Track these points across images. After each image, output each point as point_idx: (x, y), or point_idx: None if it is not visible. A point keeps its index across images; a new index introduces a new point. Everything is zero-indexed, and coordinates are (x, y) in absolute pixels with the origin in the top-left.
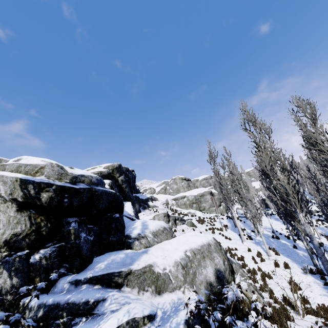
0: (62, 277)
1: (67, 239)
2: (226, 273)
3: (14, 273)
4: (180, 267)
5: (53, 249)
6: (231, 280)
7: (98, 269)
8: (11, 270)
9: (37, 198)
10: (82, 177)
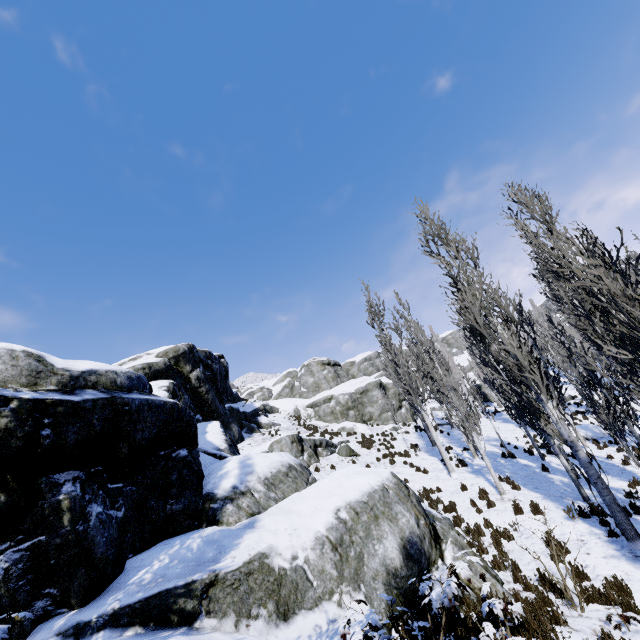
0: (42, 622)
1: (53, 524)
2: (425, 545)
3: None
4: (327, 547)
5: (14, 557)
6: (436, 556)
7: (135, 587)
8: None
9: None
10: (91, 376)
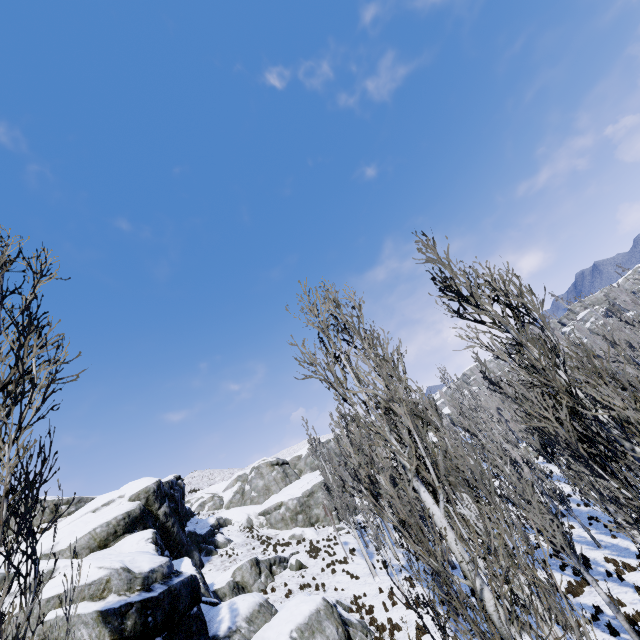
0: None
1: None
2: None
3: None
4: None
5: None
6: None
7: None
8: None
9: (122, 630)
10: (153, 574)
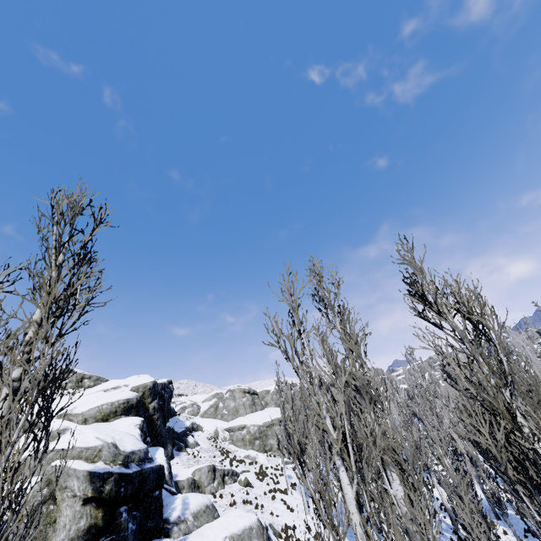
0: None
1: (119, 531)
2: None
3: None
4: None
5: None
6: None
7: None
8: None
9: (101, 491)
10: (133, 455)
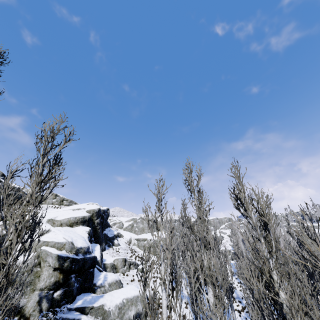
0: (63, 305)
1: (69, 286)
2: (142, 316)
3: (48, 301)
4: (117, 308)
5: (62, 291)
6: None
7: (79, 304)
8: (47, 300)
9: (63, 265)
10: (81, 249)
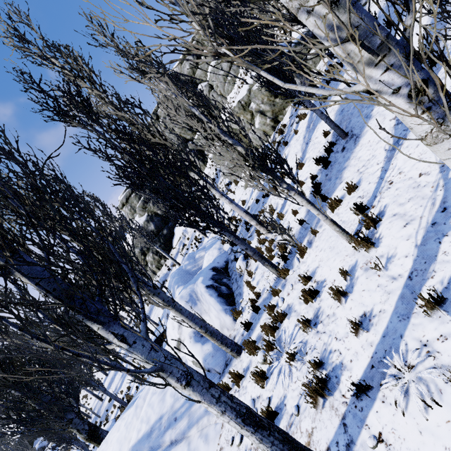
0: None
1: None
2: None
3: None
4: None
5: None
6: None
7: None
8: None
9: None
10: None
